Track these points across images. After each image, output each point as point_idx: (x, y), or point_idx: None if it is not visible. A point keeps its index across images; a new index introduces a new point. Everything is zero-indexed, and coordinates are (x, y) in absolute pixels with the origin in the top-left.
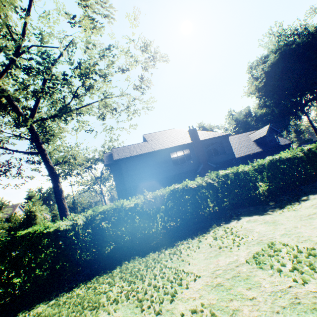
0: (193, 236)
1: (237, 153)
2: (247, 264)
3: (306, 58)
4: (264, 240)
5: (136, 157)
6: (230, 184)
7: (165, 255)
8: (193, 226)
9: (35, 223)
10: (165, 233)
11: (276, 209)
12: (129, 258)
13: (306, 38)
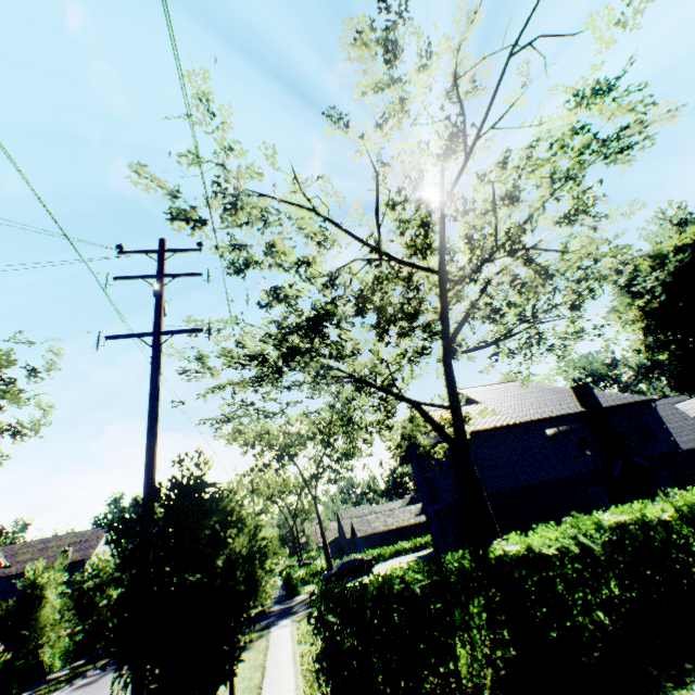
0: None
1: (677, 440)
2: None
3: None
4: None
5: (482, 433)
6: None
7: None
8: None
9: None
10: None
11: None
12: None
13: None
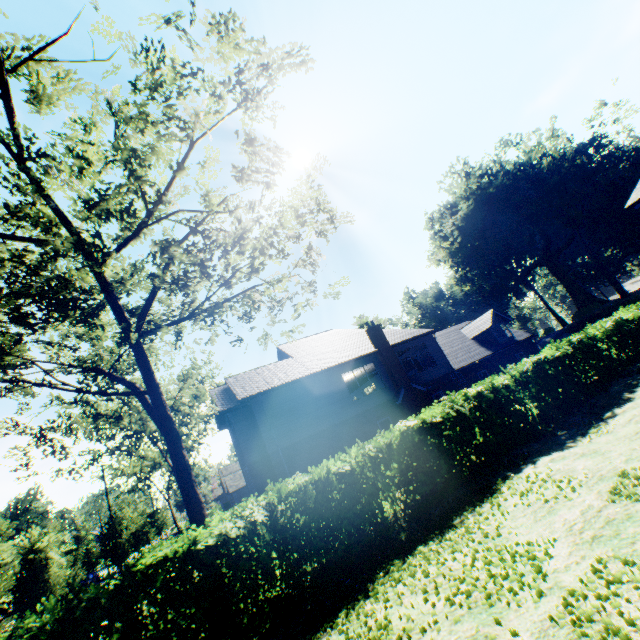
0: (477, 503)
1: (454, 362)
2: (611, 504)
3: (512, 206)
4: (607, 474)
5: (281, 388)
6: (488, 409)
7: (451, 541)
8: (455, 493)
9: (46, 580)
10: (413, 514)
11: (577, 438)
12: (381, 568)
13: (506, 179)
